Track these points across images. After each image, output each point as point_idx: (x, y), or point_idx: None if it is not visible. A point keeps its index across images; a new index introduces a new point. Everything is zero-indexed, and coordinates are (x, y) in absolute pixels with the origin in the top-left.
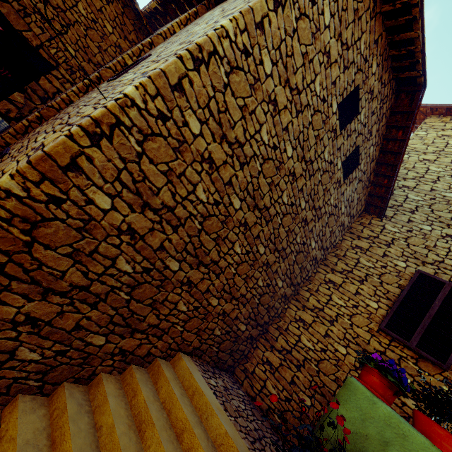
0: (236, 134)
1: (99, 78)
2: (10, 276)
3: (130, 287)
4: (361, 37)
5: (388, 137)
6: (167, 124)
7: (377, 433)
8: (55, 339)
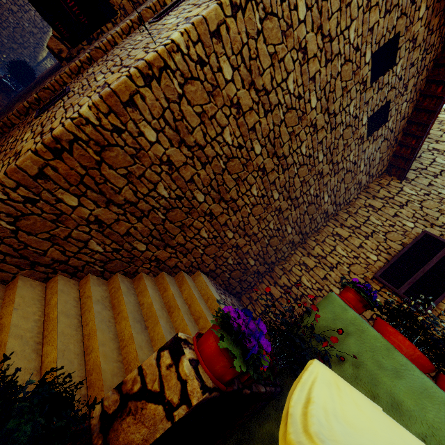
0: (264, 82)
1: (140, 19)
2: (86, 186)
3: (166, 210)
4: None
5: (426, 93)
6: (204, 69)
7: (343, 327)
8: (113, 239)
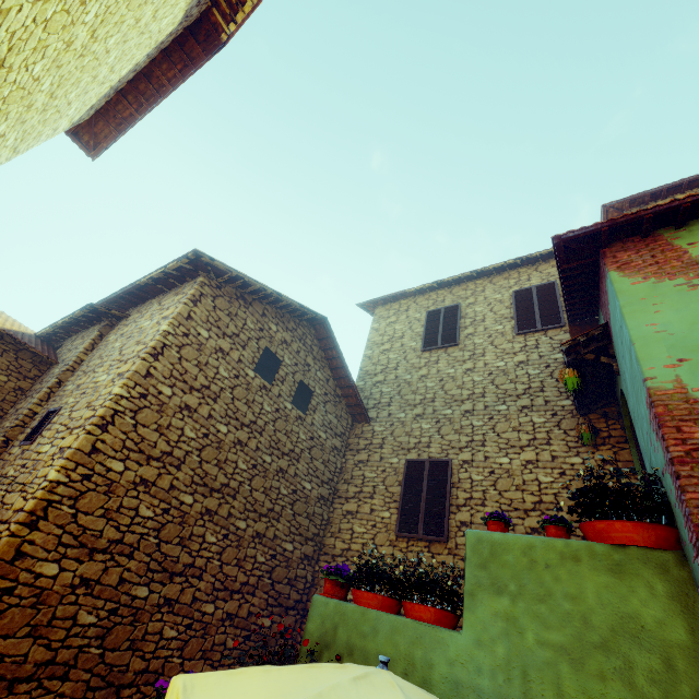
0: (161, 449)
1: (6, 441)
2: None
3: (100, 638)
4: (246, 322)
5: (328, 358)
6: (92, 480)
7: (331, 624)
8: None
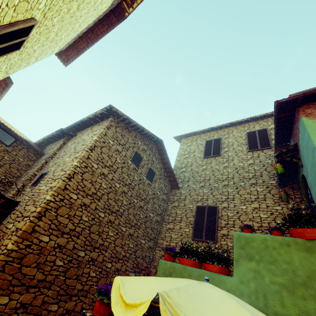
0: (92, 191)
1: (23, 186)
2: (13, 285)
3: (64, 272)
4: (128, 139)
5: (162, 158)
6: (64, 201)
7: (168, 272)
8: (34, 313)
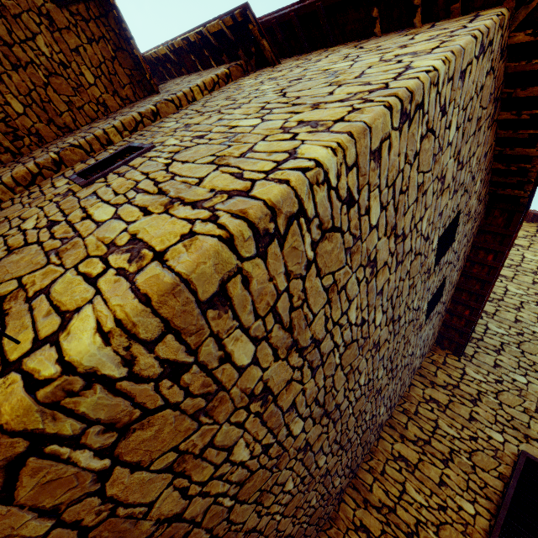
0: (314, 330)
1: (58, 162)
2: None
3: None
4: (475, 151)
5: (474, 259)
6: (182, 378)
7: None
8: None
